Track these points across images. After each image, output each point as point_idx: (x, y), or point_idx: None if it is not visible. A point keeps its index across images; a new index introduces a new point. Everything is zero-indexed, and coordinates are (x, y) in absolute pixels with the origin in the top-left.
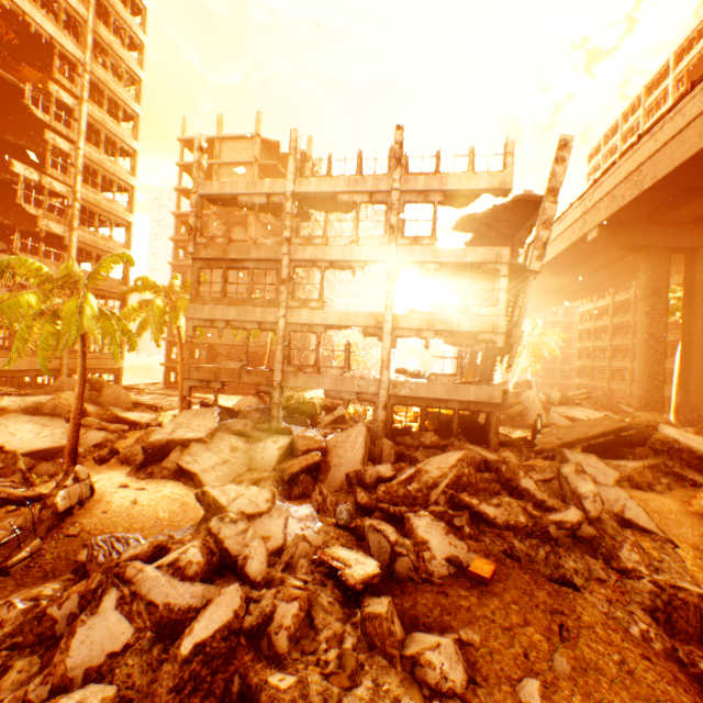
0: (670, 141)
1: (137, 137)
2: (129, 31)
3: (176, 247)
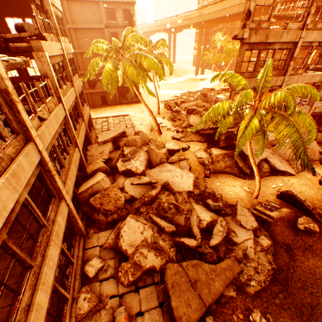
0: None
1: None
2: None
3: None
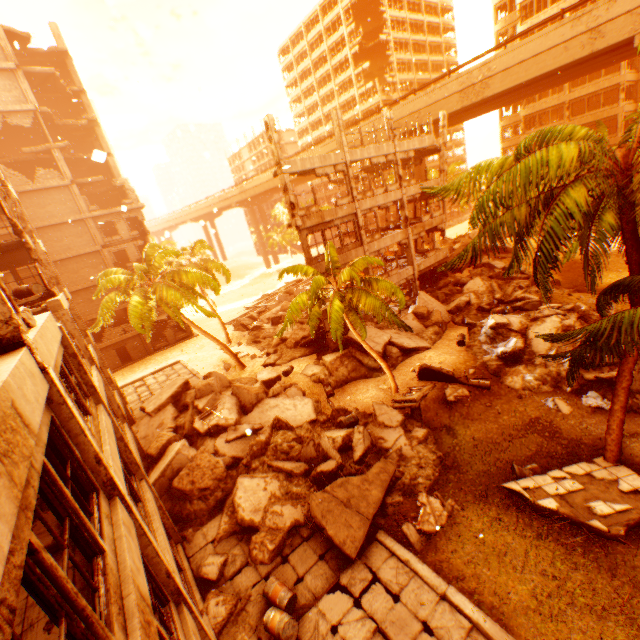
0: (440, 101)
1: None
2: None
3: None
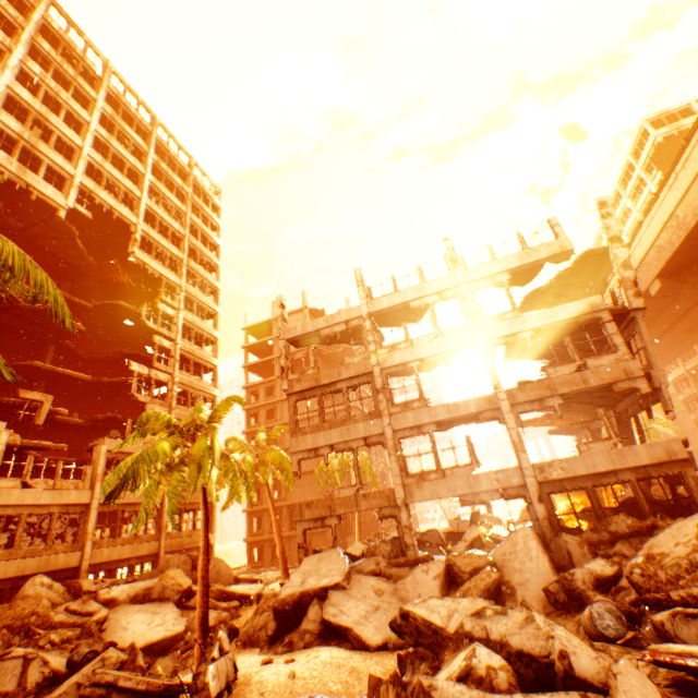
0: (693, 182)
1: (217, 328)
2: (209, 260)
3: (248, 415)
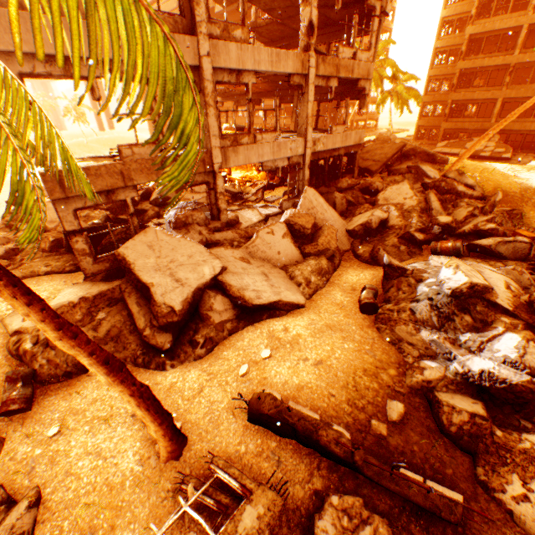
0: None
1: None
2: None
3: None
